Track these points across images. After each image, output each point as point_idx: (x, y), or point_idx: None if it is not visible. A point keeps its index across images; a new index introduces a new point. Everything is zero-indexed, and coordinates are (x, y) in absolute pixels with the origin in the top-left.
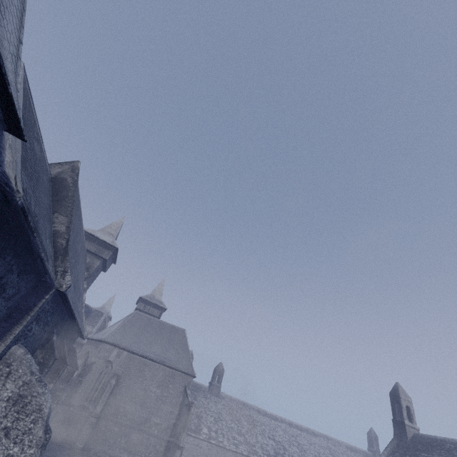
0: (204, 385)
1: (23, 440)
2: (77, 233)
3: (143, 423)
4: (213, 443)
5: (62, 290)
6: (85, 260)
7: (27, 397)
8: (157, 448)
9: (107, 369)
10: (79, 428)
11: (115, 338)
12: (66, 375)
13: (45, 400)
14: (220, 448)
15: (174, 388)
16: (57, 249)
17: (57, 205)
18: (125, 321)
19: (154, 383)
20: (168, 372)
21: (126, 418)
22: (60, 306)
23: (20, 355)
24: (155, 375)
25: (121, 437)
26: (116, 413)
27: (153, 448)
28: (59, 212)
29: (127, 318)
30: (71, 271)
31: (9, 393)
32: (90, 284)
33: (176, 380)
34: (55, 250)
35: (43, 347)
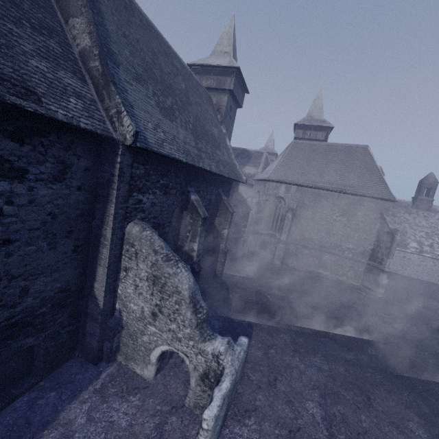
0: (405, 201)
1: (176, 319)
2: (157, 59)
3: (332, 247)
4: (427, 257)
5: (128, 144)
6: (209, 101)
7: (161, 278)
8: (355, 268)
9: (280, 204)
10: (273, 250)
11: (278, 175)
12: (243, 216)
13: (179, 281)
14: (438, 261)
15: (365, 216)
16: (96, 81)
17: (64, 3)
18: (284, 155)
19: (336, 212)
20: (352, 200)
21: (312, 243)
22: (169, 164)
23: (136, 234)
24: (335, 205)
25: (313, 258)
26: (301, 239)
27: (350, 268)
28: (71, 14)
29: (285, 152)
30: (171, 115)
31: (145, 273)
32: (231, 128)
33: (366, 208)
34: (95, 85)
35: (186, 208)
